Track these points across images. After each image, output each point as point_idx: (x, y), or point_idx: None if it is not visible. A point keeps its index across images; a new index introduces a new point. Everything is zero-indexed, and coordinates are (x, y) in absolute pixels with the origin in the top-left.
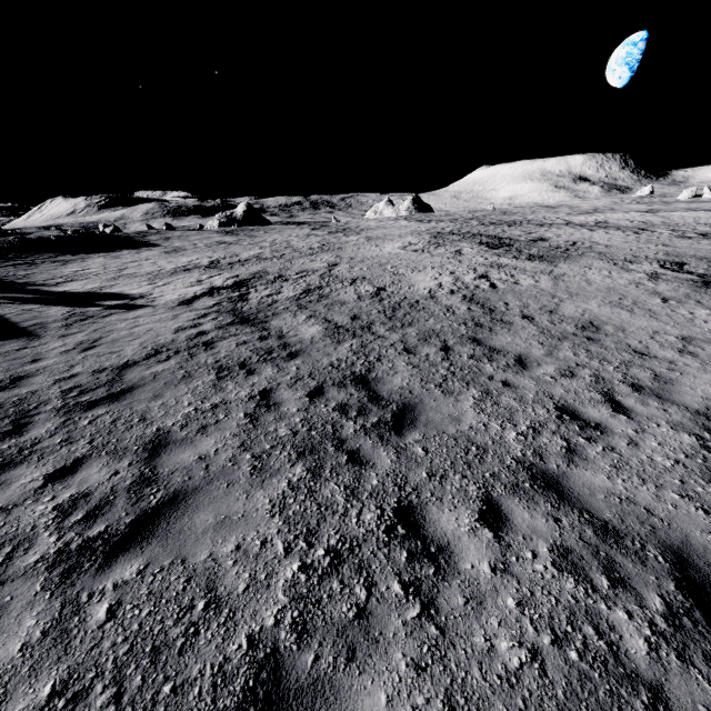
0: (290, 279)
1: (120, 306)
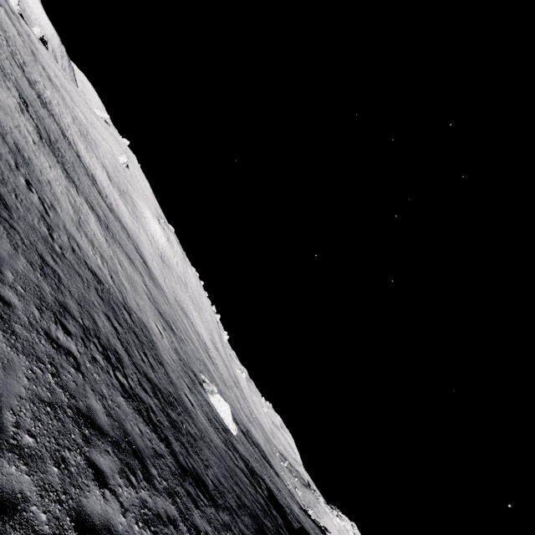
0: None
1: None
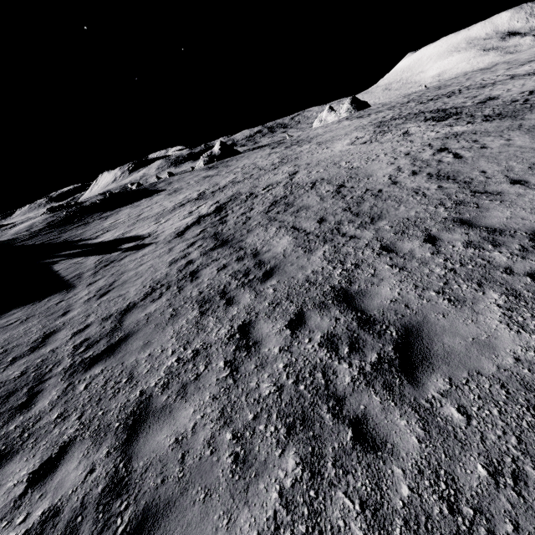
0: (259, 195)
1: (133, 247)
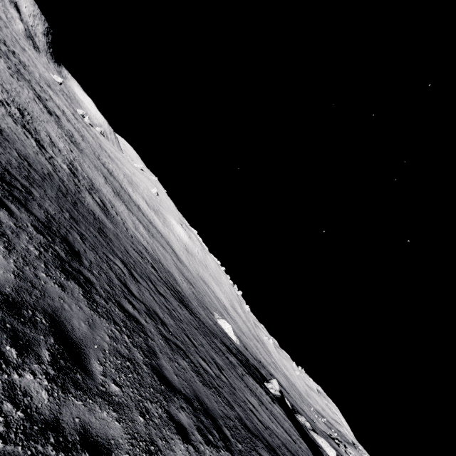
0: None
1: None
